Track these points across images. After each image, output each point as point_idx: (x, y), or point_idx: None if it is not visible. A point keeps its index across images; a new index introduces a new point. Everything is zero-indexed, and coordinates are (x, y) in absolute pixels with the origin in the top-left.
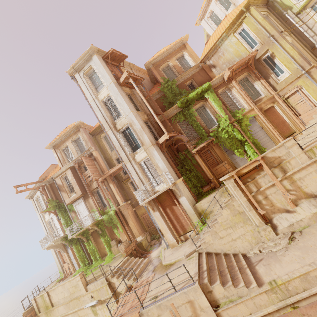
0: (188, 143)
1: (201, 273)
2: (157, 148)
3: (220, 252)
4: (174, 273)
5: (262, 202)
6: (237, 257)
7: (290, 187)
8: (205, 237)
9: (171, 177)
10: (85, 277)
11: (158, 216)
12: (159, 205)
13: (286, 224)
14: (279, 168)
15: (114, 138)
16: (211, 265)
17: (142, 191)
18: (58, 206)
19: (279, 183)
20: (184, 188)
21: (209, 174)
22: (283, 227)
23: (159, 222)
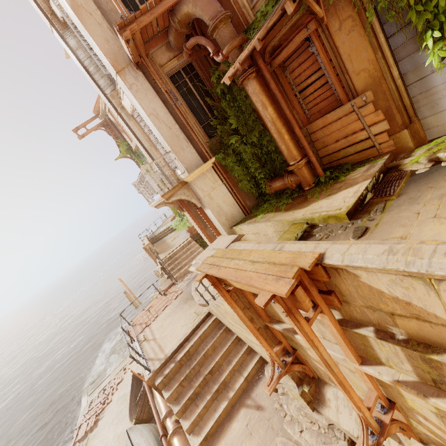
0: (218, 35)
1: (173, 359)
2: (135, 79)
3: (234, 332)
4: (176, 318)
5: (306, 350)
6: (250, 359)
7: (430, 417)
8: (211, 307)
9: (179, 164)
10: (176, 232)
11: (191, 219)
12: (183, 208)
13: (347, 425)
14: (409, 354)
15: (69, 52)
16: (198, 352)
17: (140, 189)
18: (130, 150)
19: (348, 398)
20: (215, 189)
21: (284, 151)
22: (336, 420)
23: (195, 226)
